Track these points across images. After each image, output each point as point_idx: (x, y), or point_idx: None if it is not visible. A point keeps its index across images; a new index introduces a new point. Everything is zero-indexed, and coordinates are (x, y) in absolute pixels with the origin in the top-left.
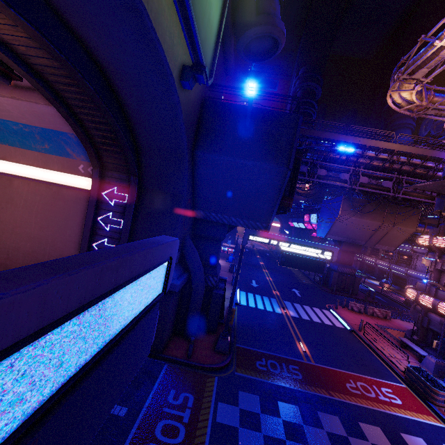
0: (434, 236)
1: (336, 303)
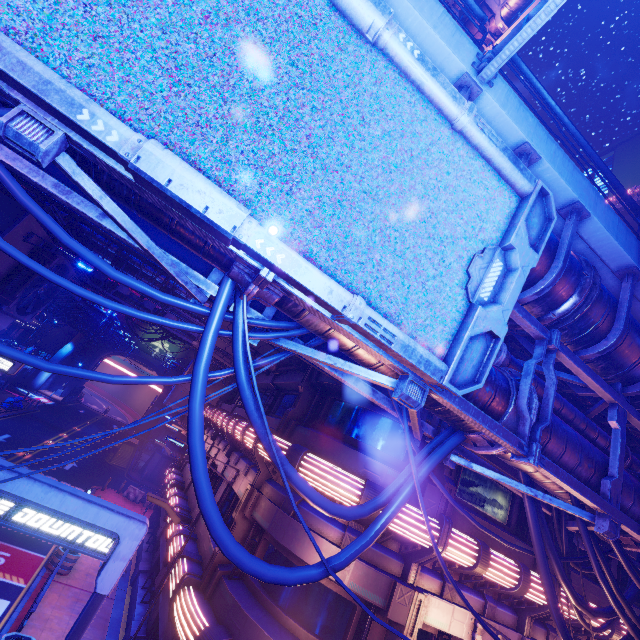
0: (208, 405)
1: (106, 482)
